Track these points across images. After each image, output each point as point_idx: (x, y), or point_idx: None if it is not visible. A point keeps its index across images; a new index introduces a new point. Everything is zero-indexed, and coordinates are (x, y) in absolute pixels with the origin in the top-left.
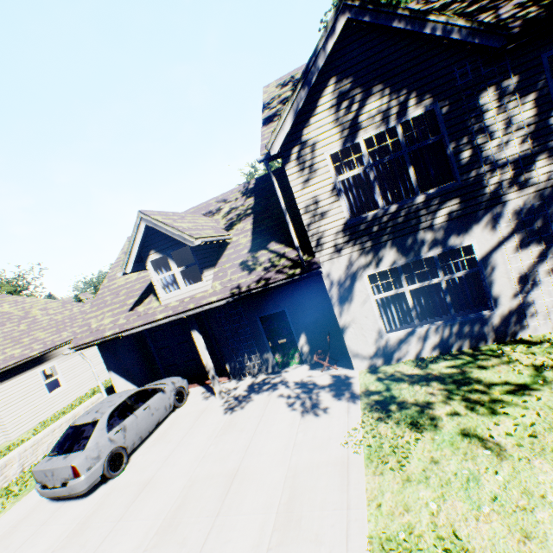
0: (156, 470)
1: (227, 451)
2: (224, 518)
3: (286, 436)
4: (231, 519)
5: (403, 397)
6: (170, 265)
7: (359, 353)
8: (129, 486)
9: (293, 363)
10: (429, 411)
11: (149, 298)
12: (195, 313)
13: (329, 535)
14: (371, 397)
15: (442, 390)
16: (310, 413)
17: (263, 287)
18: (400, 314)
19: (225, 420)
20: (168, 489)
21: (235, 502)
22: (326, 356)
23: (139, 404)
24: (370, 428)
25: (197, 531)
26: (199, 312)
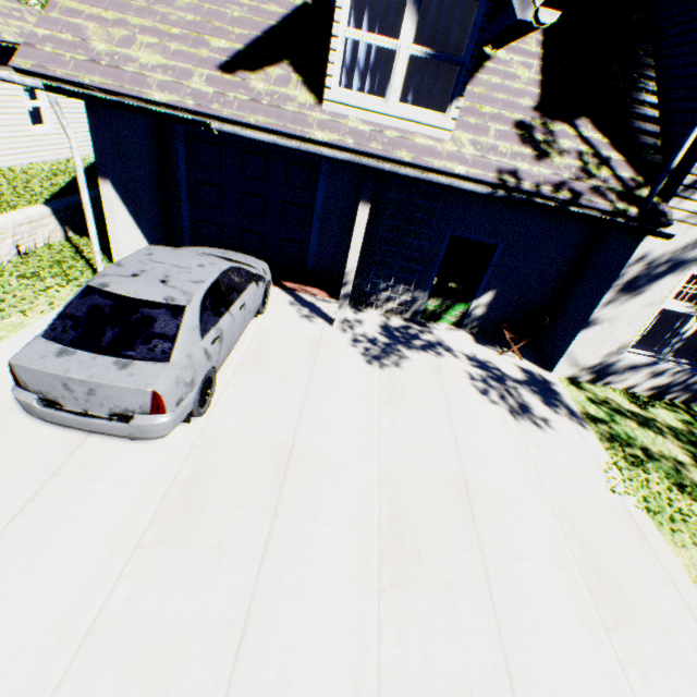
0: (293, 430)
1: (422, 438)
2: (498, 561)
3: (512, 446)
4: (511, 565)
5: (641, 441)
6: (389, 21)
7: (576, 359)
8: (248, 446)
9: (445, 320)
10: (686, 474)
11: (278, 68)
12: (413, 177)
13: (677, 623)
14: (600, 427)
15: (684, 449)
16: (526, 419)
17: (558, 203)
18: (654, 337)
19: (379, 377)
20: (349, 477)
21: (499, 536)
22: (521, 340)
23: (233, 296)
24: (627, 473)
25: (464, 574)
26: (421, 179)
